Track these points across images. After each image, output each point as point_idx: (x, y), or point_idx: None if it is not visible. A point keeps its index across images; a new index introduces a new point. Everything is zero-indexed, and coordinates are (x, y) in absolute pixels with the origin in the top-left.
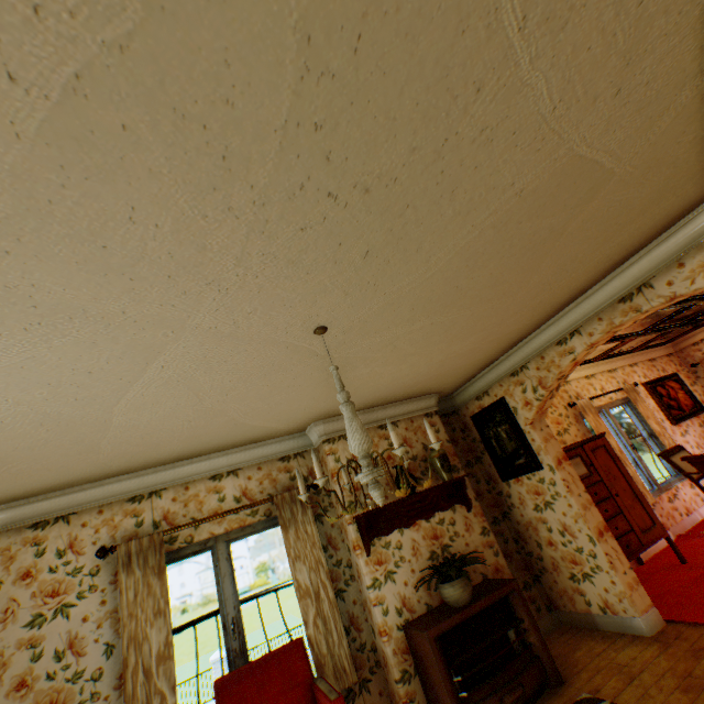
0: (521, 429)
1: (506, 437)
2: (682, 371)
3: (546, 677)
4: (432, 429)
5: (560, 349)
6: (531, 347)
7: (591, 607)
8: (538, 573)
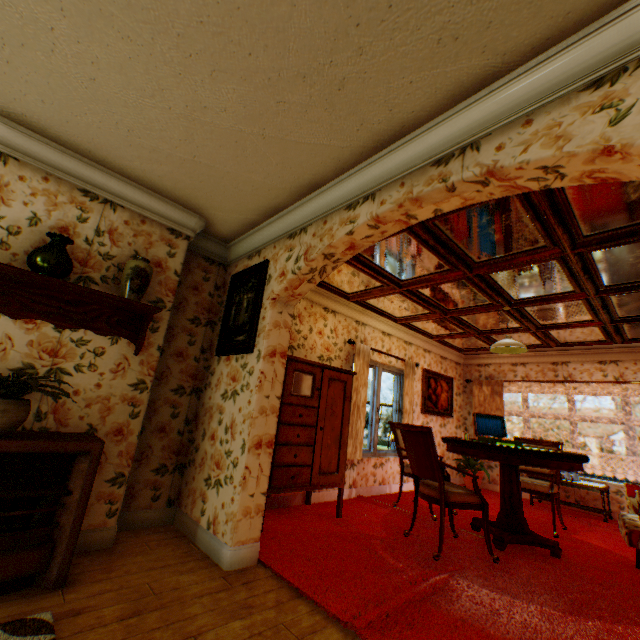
0: (263, 303)
1: (246, 307)
2: (458, 381)
3: (46, 572)
4: (167, 249)
5: (346, 215)
6: (323, 203)
7: (203, 518)
8: (188, 464)
